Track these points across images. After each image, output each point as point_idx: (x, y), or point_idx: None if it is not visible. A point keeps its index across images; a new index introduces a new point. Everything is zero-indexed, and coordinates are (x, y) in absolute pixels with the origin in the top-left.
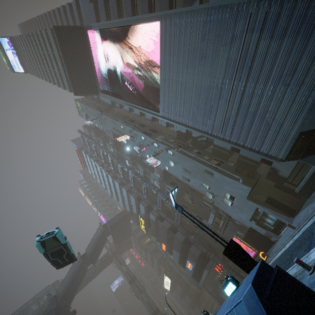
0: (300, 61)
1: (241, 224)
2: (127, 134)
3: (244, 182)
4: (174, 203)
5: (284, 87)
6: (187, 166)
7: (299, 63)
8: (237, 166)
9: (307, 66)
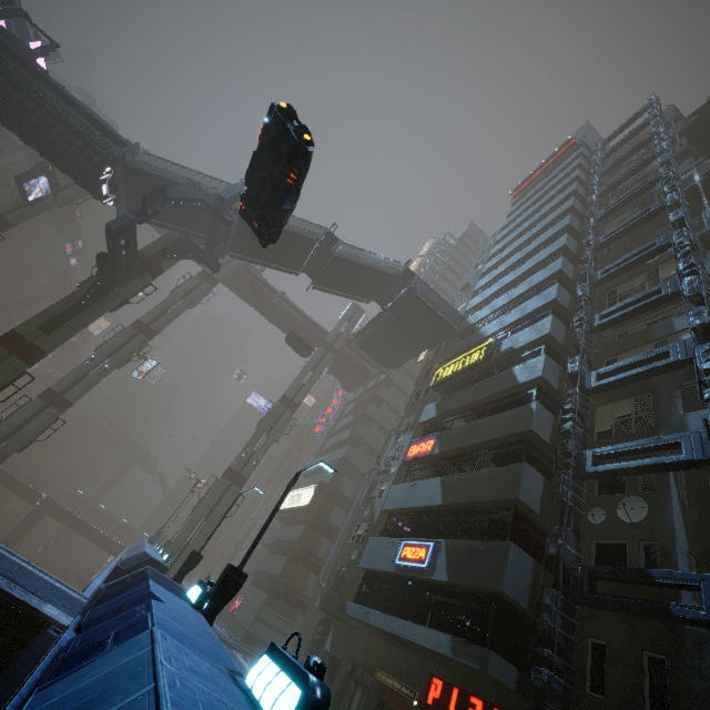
0: None
1: None
2: None
3: None
4: None
5: None
6: None
7: None
8: None
9: None
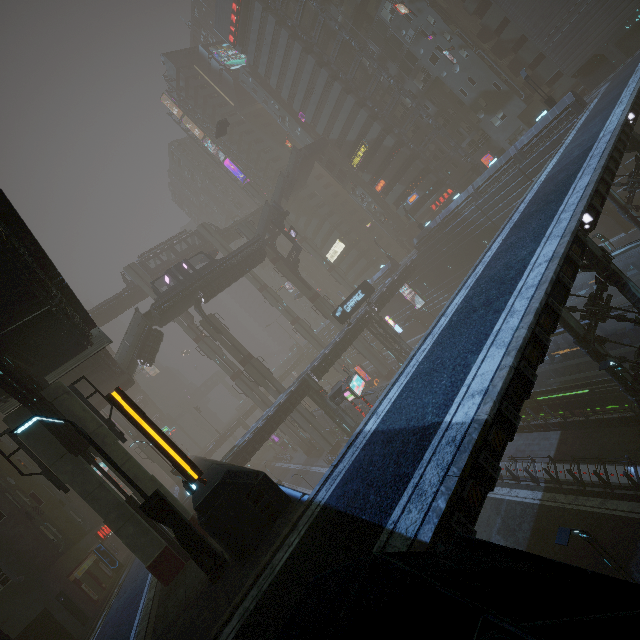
0: (624, 1)
1: (495, 146)
2: (404, 3)
3: (523, 101)
4: (526, 75)
5: (607, 16)
6: (476, 75)
7: (623, 3)
8: (521, 87)
9: (625, 7)
